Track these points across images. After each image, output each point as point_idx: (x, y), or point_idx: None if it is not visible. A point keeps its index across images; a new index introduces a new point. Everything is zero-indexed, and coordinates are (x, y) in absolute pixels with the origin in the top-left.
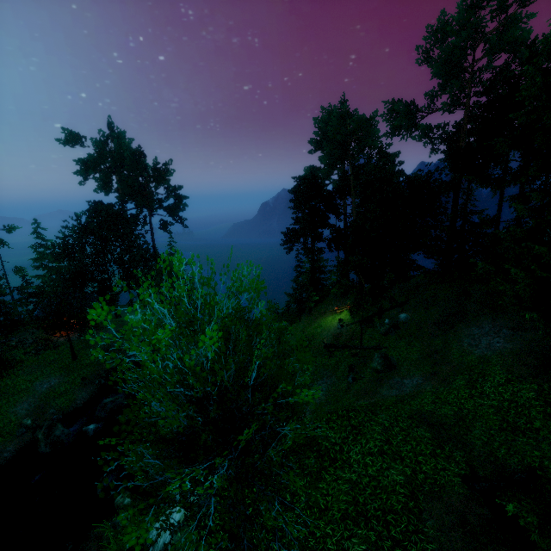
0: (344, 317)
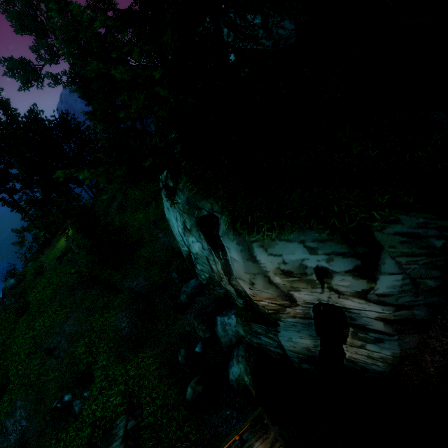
0: (70, 233)
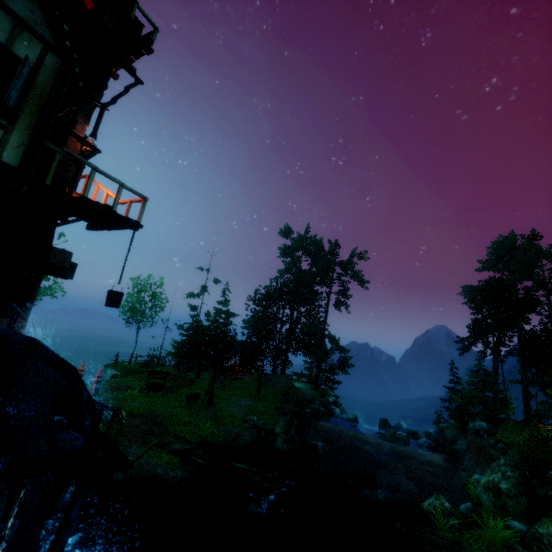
0: None
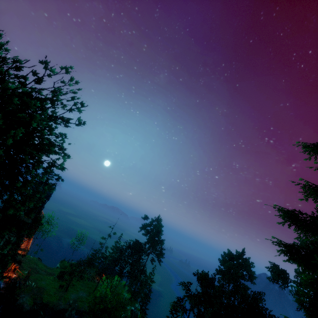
0: None
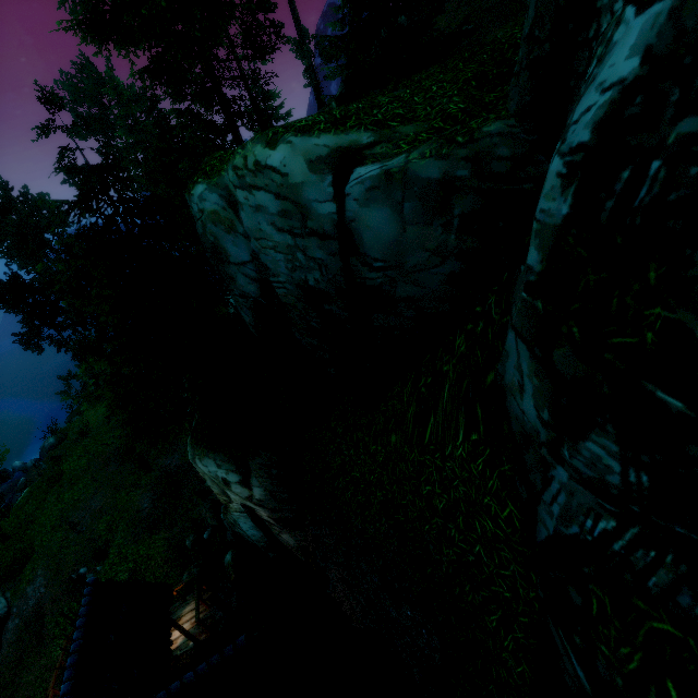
0: None
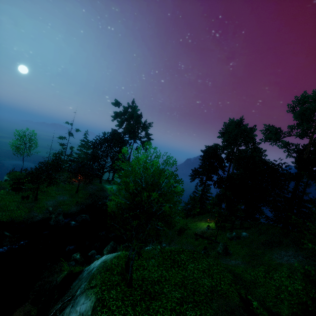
0: (211, 225)
